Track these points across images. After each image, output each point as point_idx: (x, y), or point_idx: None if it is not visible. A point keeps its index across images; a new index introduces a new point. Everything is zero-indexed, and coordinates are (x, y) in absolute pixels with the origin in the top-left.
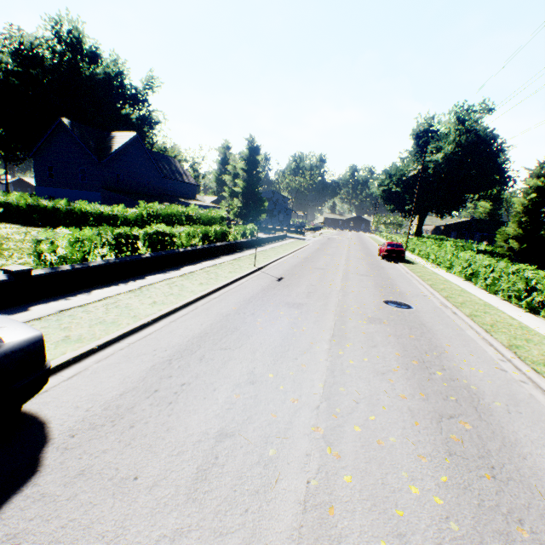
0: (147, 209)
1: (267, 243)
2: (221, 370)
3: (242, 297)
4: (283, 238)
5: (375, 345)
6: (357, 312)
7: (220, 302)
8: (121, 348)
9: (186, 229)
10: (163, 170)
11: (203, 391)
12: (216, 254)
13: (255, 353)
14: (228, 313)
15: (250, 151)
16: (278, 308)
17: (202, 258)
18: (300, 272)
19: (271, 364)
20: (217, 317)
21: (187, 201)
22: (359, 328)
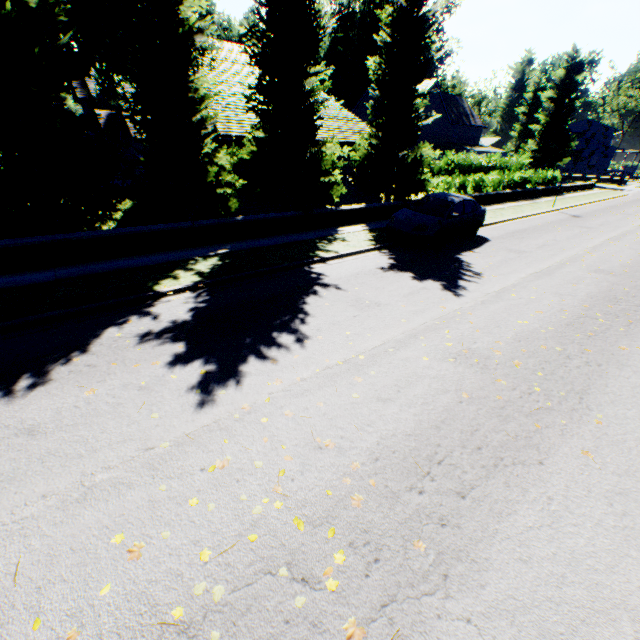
0: (450, 161)
1: (565, 192)
2: (538, 237)
3: (543, 222)
4: (589, 188)
5: (639, 244)
6: (639, 235)
7: (529, 222)
8: (488, 228)
9: (497, 177)
10: (451, 115)
11: (532, 239)
12: (514, 199)
13: (555, 236)
14: (536, 226)
15: (567, 71)
16: (571, 228)
17: (503, 201)
18: (598, 215)
19: (564, 239)
20: (529, 226)
21: (472, 149)
22: (634, 239)
